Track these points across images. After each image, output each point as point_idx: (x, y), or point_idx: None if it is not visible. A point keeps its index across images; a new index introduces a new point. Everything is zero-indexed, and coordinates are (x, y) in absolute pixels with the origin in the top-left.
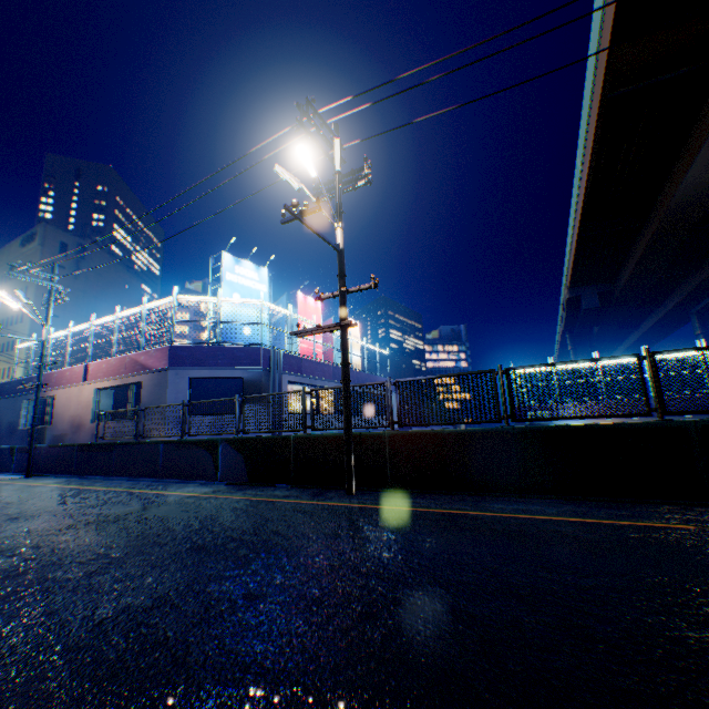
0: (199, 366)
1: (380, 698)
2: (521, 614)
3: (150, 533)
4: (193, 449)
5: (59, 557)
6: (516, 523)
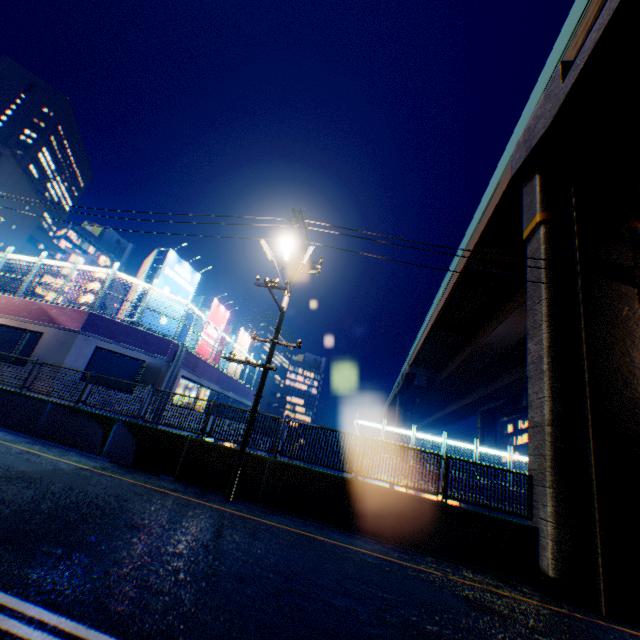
0: (111, 338)
1: (298, 634)
2: (356, 606)
3: (79, 502)
4: (85, 418)
5: (15, 510)
6: (348, 551)
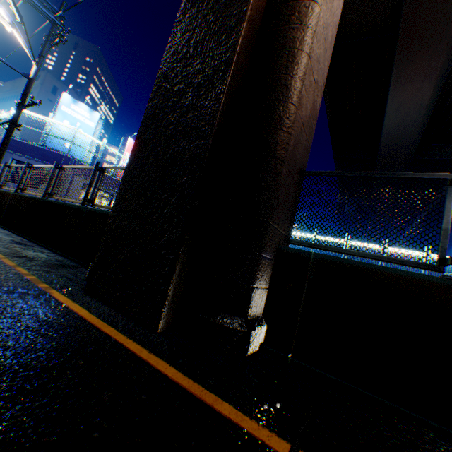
0: (21, 154)
1: None
2: None
3: None
4: None
5: None
6: None
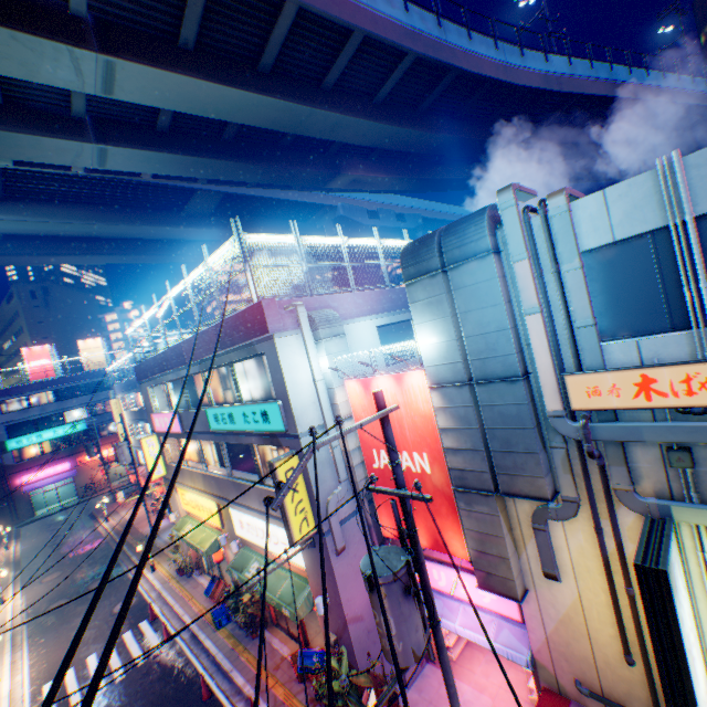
0: None
1: None
2: None
3: None
4: None
5: None
6: None
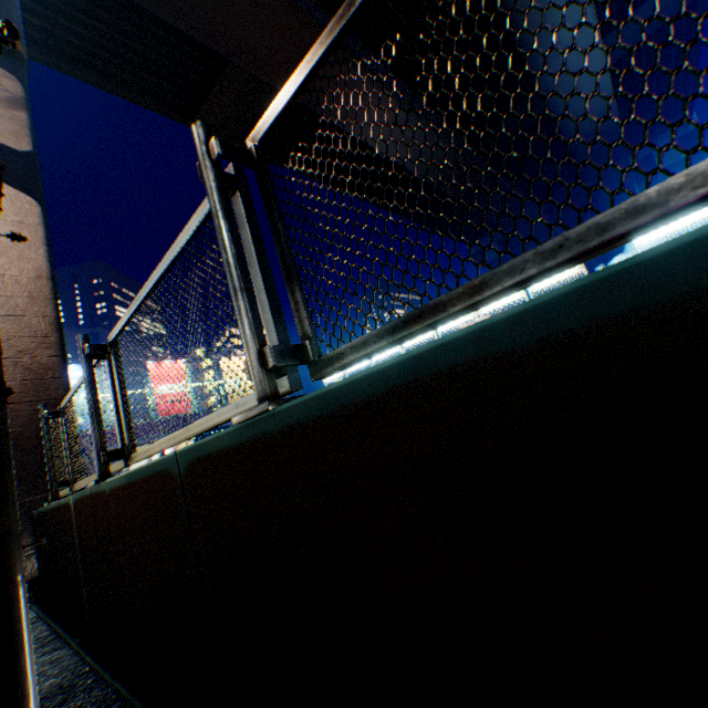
0: None
1: None
2: None
3: None
4: None
5: None
6: None
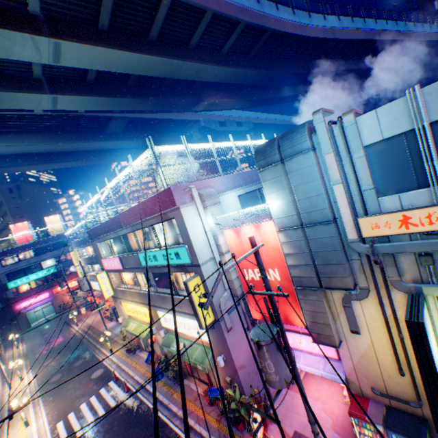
0: None
1: None
2: None
3: None
4: None
5: None
6: None
